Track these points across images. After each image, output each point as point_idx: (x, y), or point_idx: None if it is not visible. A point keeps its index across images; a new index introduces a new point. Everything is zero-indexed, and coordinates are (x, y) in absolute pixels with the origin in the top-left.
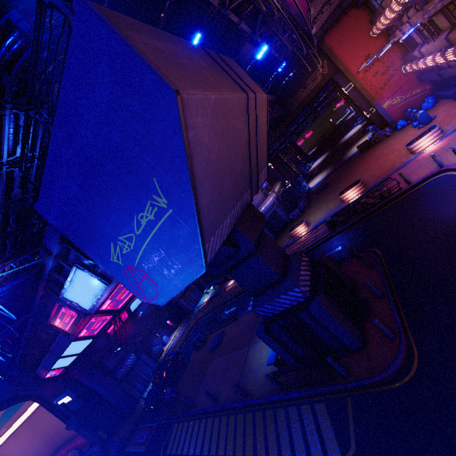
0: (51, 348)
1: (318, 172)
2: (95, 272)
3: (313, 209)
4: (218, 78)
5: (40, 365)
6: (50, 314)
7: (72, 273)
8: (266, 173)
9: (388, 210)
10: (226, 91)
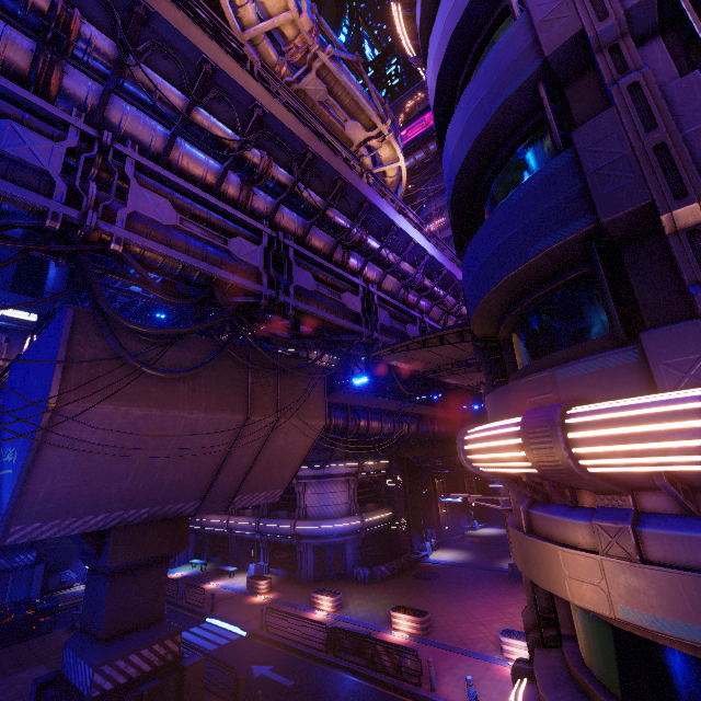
0: None
1: (465, 546)
2: None
3: (377, 592)
4: (204, 392)
5: None
6: None
7: None
8: (278, 497)
9: (376, 699)
10: (191, 409)
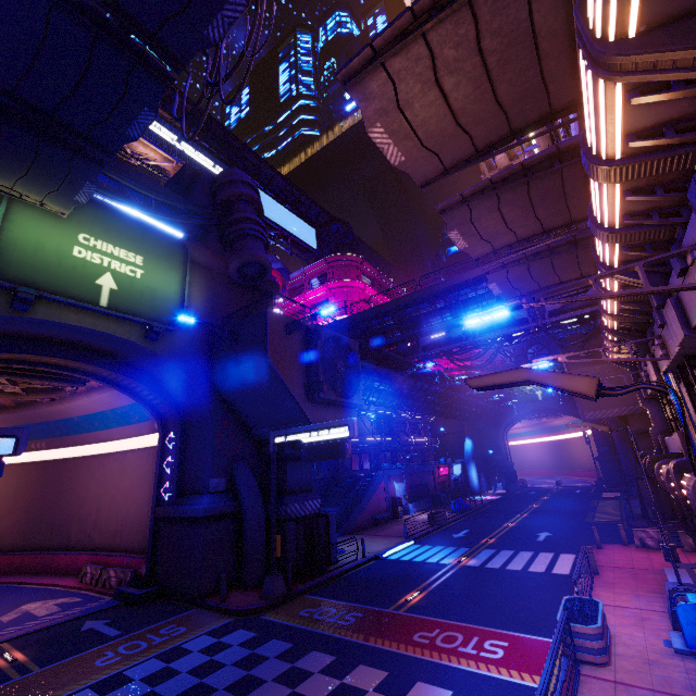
0: None
1: None
2: None
3: None
4: None
5: None
6: None
7: None
8: None
9: None
10: None
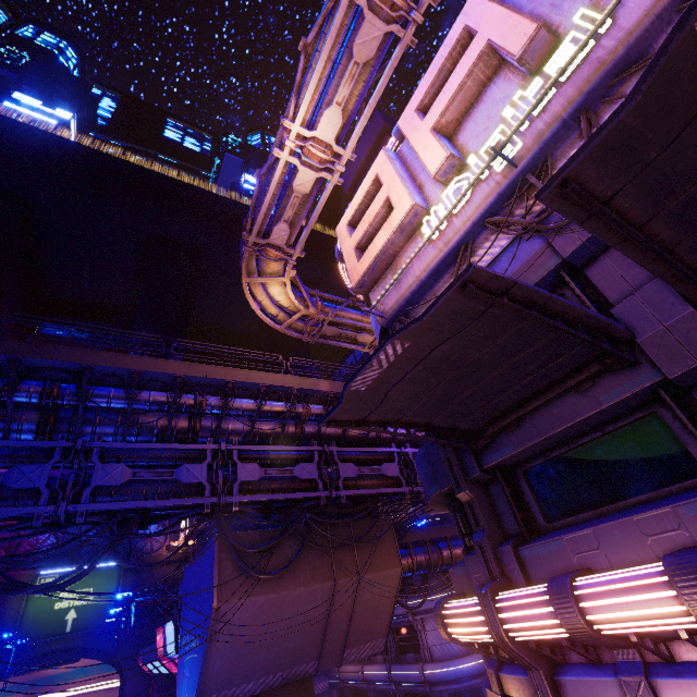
0: (152, 646)
1: None
2: (177, 636)
3: None
4: (301, 570)
5: (143, 649)
6: (165, 621)
7: (171, 622)
8: (382, 645)
9: None
10: (294, 587)
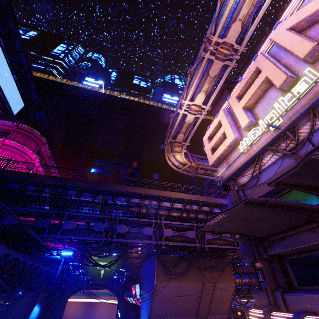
0: (130, 291)
1: None
2: (140, 291)
3: None
4: (188, 275)
5: (126, 291)
6: (134, 282)
7: (138, 284)
8: (226, 318)
9: None
10: (186, 282)
